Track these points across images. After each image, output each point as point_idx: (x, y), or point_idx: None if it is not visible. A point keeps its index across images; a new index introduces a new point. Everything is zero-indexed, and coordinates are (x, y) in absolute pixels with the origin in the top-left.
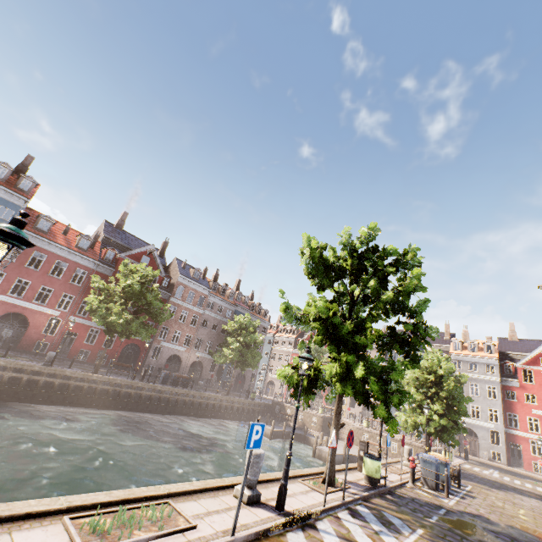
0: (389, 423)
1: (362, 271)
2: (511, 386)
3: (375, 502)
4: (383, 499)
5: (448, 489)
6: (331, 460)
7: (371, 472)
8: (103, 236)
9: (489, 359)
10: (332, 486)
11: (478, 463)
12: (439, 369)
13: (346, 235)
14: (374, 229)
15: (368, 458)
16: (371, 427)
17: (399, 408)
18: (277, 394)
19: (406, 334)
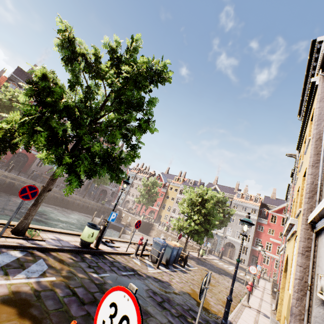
0: (70, 185)
1: (119, 75)
2: (263, 223)
3: (54, 254)
4: (73, 255)
5: (160, 262)
6: (27, 214)
7: (84, 236)
8: (11, 75)
9: (254, 206)
10: (17, 235)
11: (227, 262)
12: (206, 195)
13: (116, 44)
14: (137, 39)
15: (87, 226)
16: (167, 230)
17: (83, 173)
18: (119, 204)
19: (133, 126)
